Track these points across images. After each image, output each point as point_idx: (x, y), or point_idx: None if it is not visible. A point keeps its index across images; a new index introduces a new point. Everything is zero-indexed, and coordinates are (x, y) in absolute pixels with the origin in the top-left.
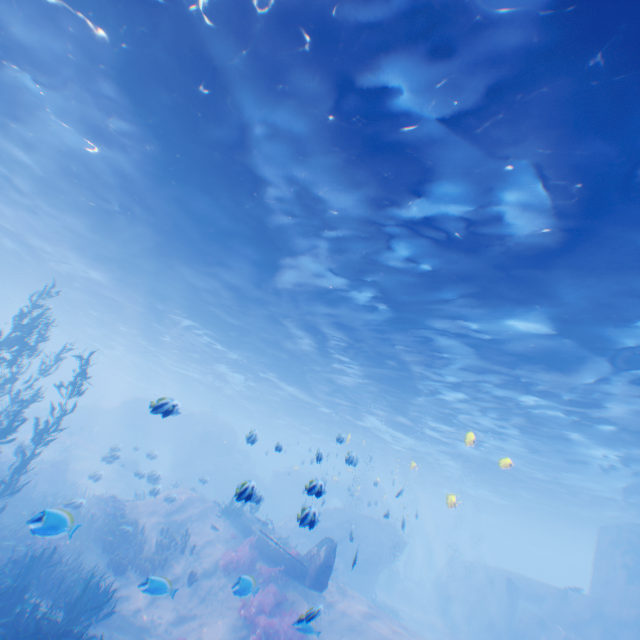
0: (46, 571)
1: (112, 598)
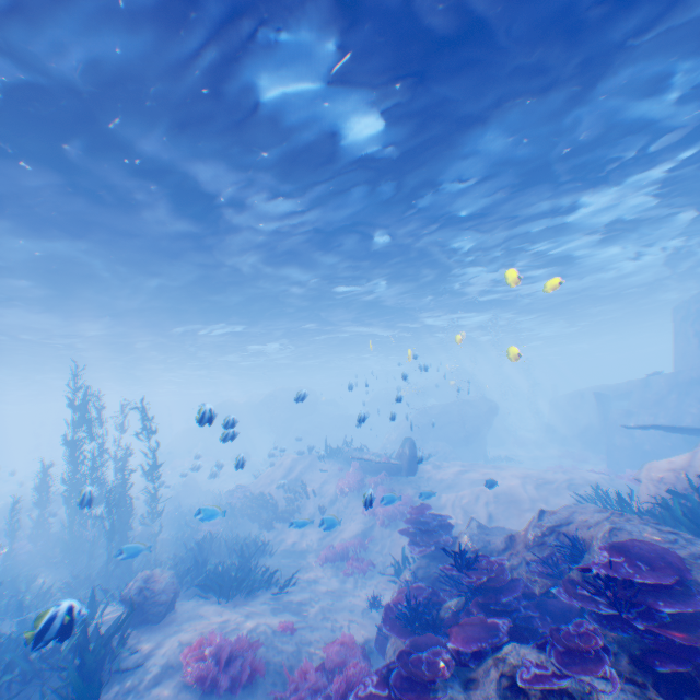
0: (215, 546)
1: (271, 542)
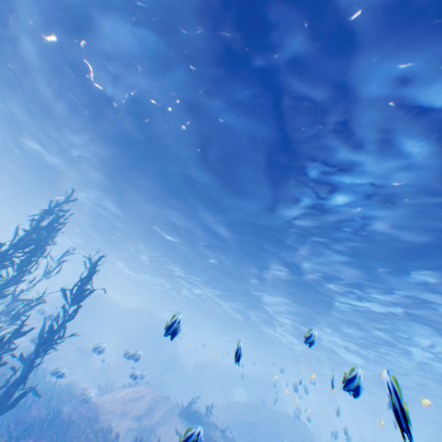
0: None
1: None
